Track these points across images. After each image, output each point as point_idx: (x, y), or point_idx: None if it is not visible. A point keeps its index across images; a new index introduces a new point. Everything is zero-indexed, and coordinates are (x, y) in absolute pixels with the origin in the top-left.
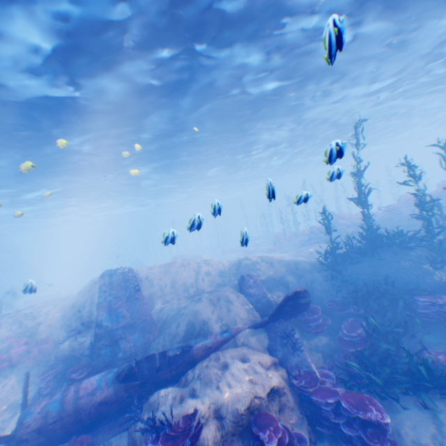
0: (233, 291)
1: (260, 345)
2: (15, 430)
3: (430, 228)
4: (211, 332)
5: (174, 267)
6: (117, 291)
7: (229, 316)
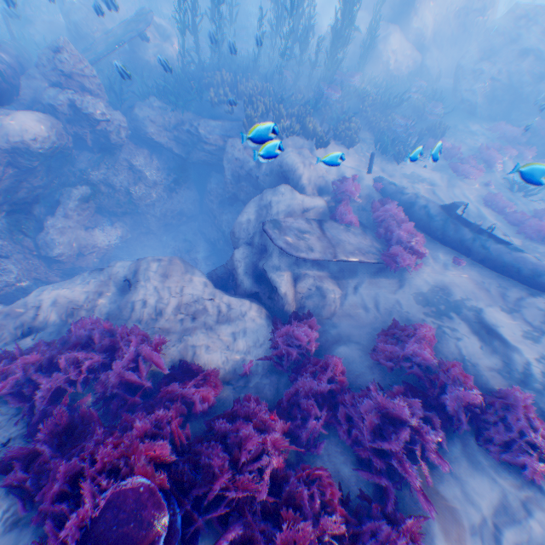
0: None
1: None
2: None
3: None
4: None
5: None
6: None
7: None
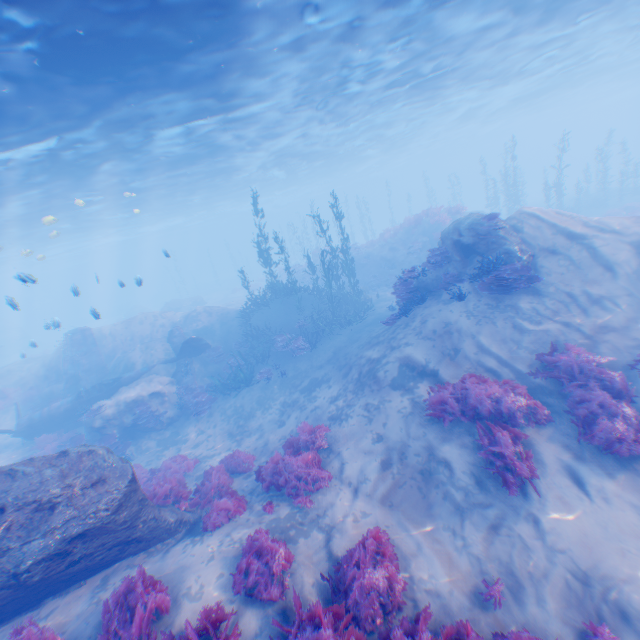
0: (162, 341)
1: (168, 373)
2: (17, 428)
3: (293, 287)
4: (137, 368)
5: (134, 323)
6: (78, 347)
7: (151, 358)
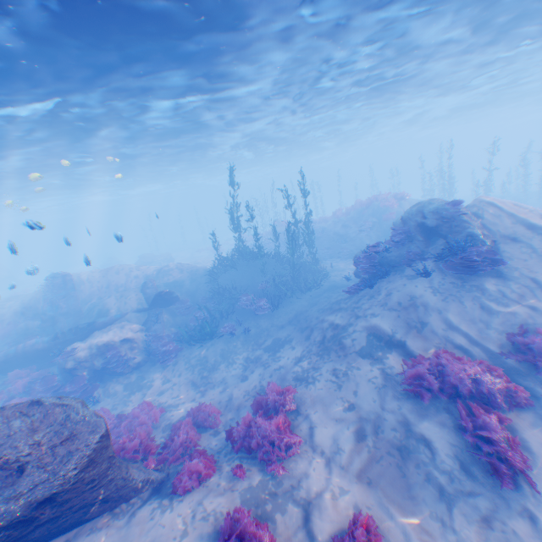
0: (136, 291)
1: (139, 321)
2: None
3: (259, 252)
4: (111, 315)
5: (110, 272)
6: (58, 290)
7: (125, 305)
